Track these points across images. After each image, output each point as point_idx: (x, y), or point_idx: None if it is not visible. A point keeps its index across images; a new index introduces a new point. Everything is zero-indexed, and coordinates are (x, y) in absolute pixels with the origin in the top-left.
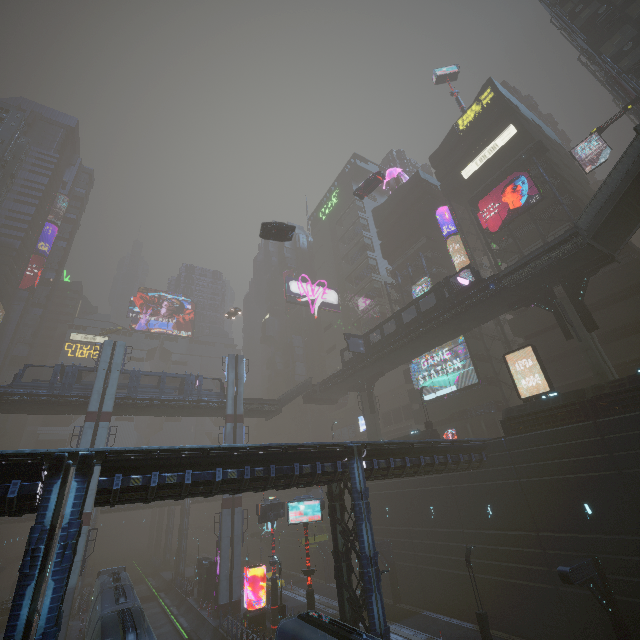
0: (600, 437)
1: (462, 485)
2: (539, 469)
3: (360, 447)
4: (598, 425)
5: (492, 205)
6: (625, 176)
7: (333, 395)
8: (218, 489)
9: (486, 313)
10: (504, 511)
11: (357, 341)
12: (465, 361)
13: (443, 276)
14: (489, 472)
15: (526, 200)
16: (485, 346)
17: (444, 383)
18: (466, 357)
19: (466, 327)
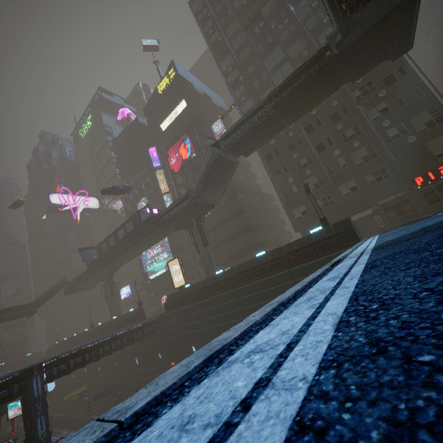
0: (198, 312)
1: (149, 343)
2: (177, 331)
3: (42, 364)
4: (197, 306)
5: (175, 154)
6: (208, 165)
7: (89, 284)
8: None
9: (164, 232)
10: (166, 355)
11: (91, 252)
12: (169, 253)
13: (158, 195)
14: (159, 335)
15: (190, 155)
16: (179, 243)
17: (159, 267)
18: (169, 251)
19: (157, 239)
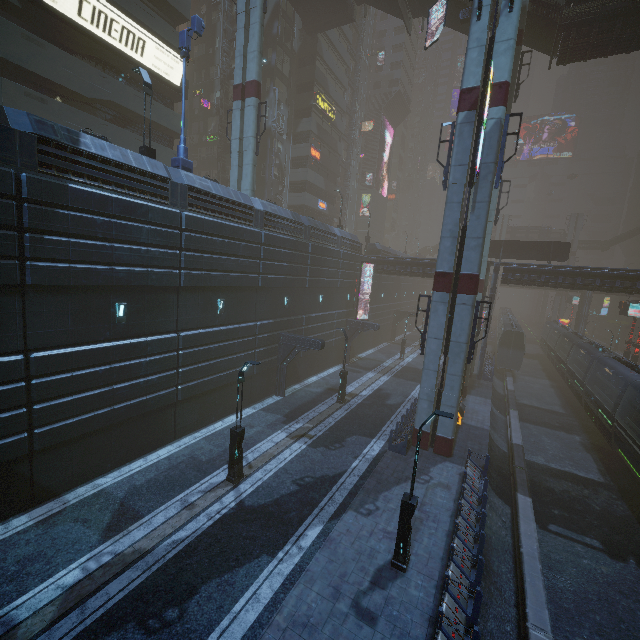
0: None
1: None
2: None
3: None
4: None
5: None
6: None
7: None
8: (531, 287)
9: None
10: None
11: None
12: None
13: None
14: None
15: None
16: None
17: None
18: None
19: None
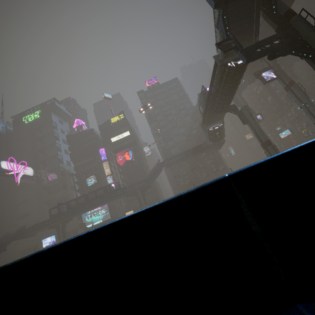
0: None
1: None
2: None
3: None
4: None
5: (121, 156)
6: (156, 169)
7: (36, 232)
8: None
9: (119, 197)
10: None
11: (63, 206)
12: (106, 210)
13: (99, 175)
14: None
15: (131, 159)
16: (114, 204)
17: (97, 219)
18: (107, 209)
19: (112, 201)
